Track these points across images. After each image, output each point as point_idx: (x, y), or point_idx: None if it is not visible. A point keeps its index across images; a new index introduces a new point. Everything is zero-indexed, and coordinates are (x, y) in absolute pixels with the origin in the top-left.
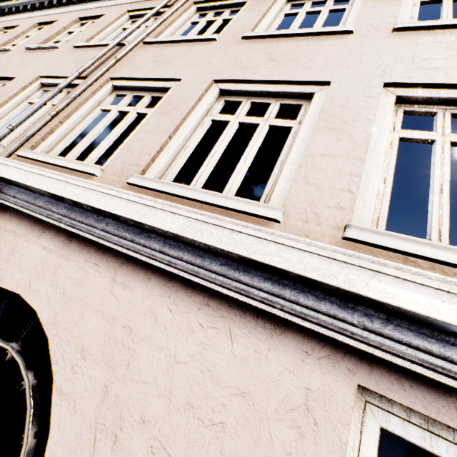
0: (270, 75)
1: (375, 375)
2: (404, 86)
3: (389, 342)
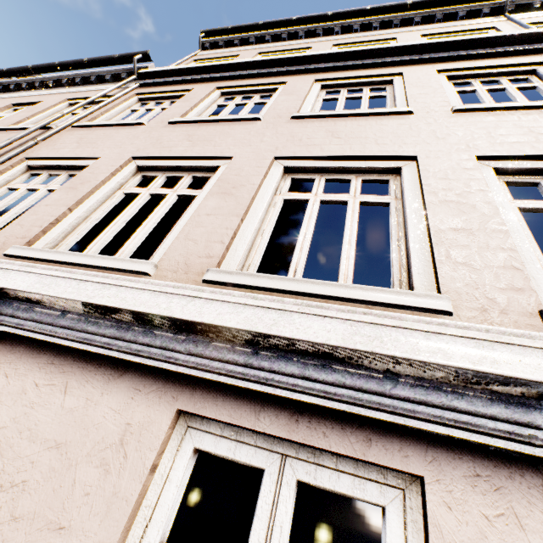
0: (184, 152)
1: (195, 397)
2: (291, 159)
3: (206, 361)
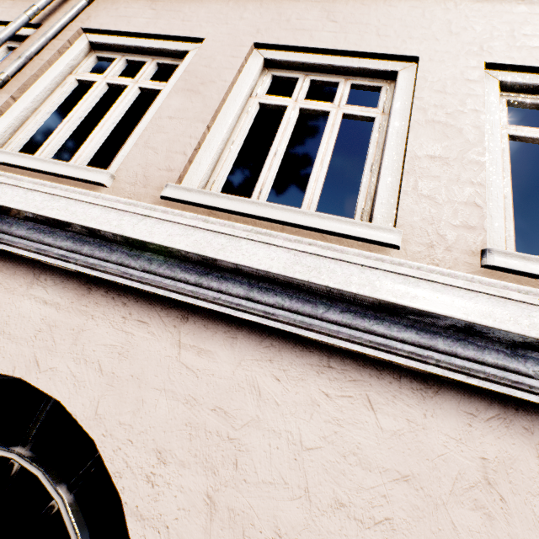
0: (336, 42)
1: None
2: (507, 69)
3: None
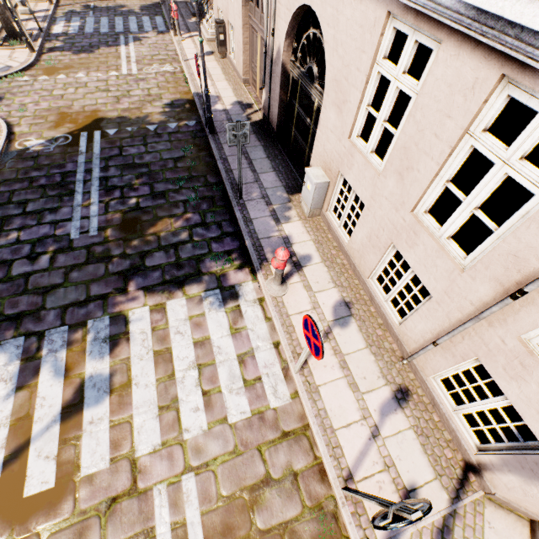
0: None
1: (393, 5)
2: None
3: None
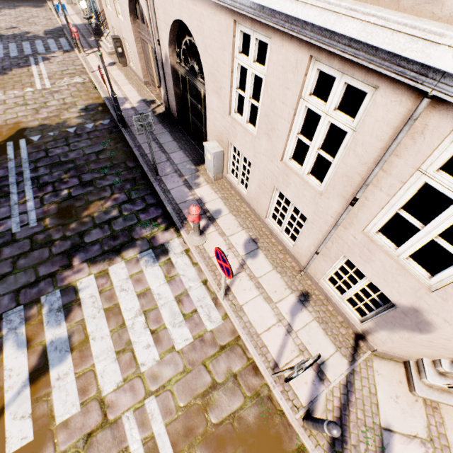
0: None
1: (236, 15)
2: None
3: (233, 3)
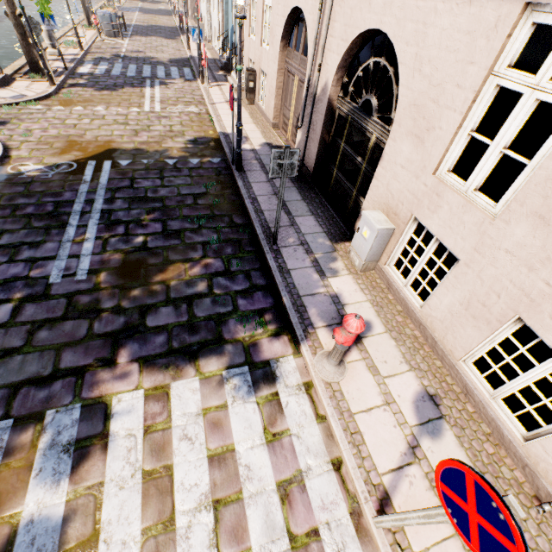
0: None
1: None
2: None
3: None
